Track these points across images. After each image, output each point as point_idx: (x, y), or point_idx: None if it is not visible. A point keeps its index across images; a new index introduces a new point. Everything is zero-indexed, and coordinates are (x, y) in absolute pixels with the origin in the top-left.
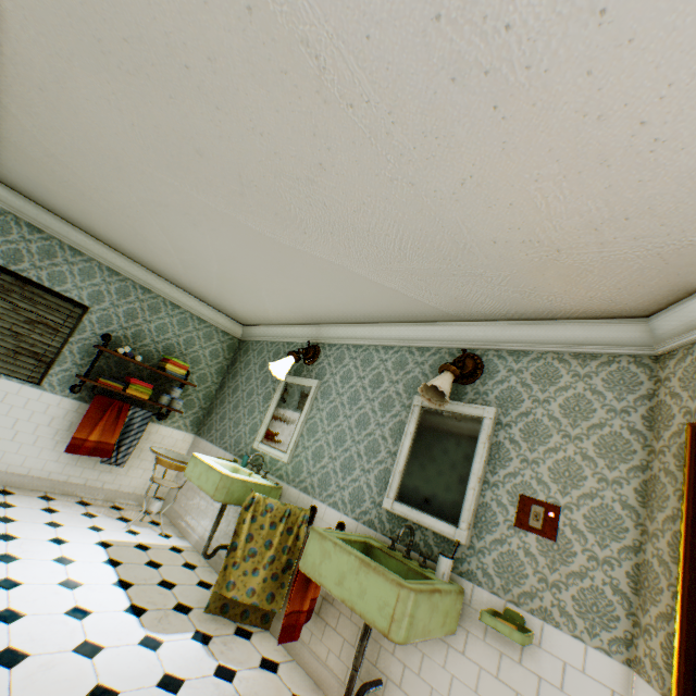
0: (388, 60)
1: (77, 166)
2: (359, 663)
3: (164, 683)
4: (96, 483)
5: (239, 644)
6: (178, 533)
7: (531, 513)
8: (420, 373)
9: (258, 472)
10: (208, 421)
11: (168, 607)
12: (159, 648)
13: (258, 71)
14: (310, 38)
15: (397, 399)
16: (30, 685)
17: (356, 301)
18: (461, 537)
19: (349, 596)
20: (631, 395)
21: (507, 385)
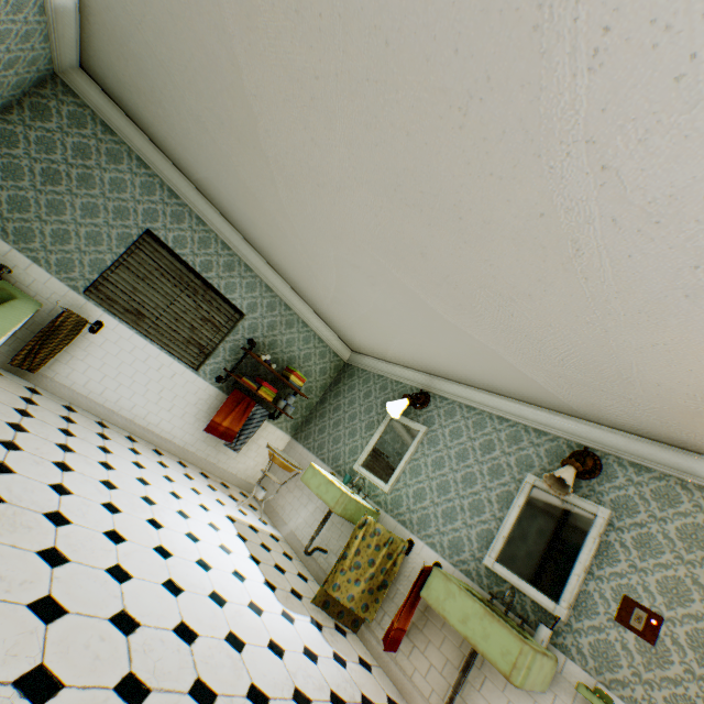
0: (637, 270)
1: (299, 224)
2: (458, 689)
3: (307, 653)
4: (213, 459)
5: (341, 638)
6: (270, 521)
7: (633, 614)
8: (534, 453)
9: (358, 493)
10: (305, 428)
11: (287, 589)
12: (294, 623)
13: (520, 239)
14: (580, 241)
15: (507, 470)
16: (237, 624)
17: (486, 374)
18: (560, 613)
19: (472, 635)
20: None
21: (624, 492)
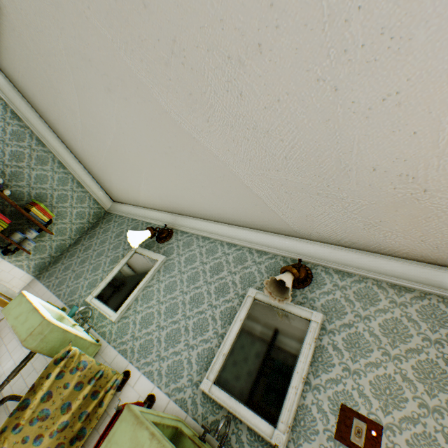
0: None
1: None
2: None
3: None
4: None
5: None
6: None
7: (353, 427)
8: (256, 270)
9: (82, 324)
10: (52, 268)
11: None
12: None
13: None
14: None
15: (232, 287)
16: None
17: (219, 200)
18: (279, 441)
19: None
20: (443, 329)
21: (332, 297)
